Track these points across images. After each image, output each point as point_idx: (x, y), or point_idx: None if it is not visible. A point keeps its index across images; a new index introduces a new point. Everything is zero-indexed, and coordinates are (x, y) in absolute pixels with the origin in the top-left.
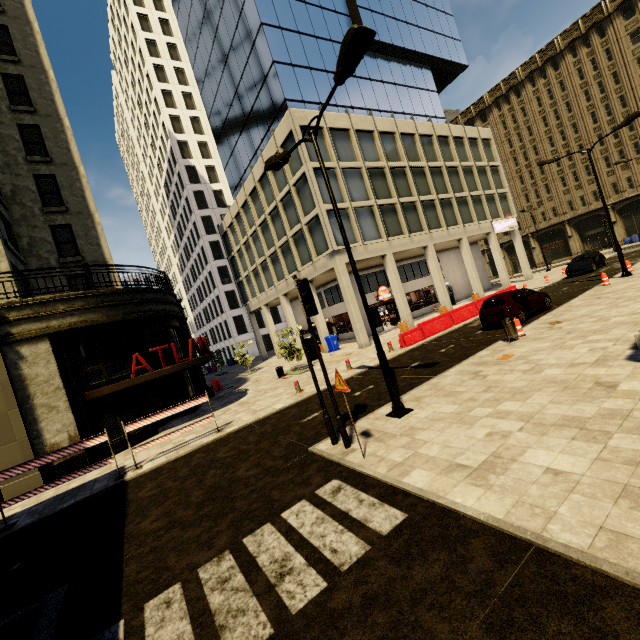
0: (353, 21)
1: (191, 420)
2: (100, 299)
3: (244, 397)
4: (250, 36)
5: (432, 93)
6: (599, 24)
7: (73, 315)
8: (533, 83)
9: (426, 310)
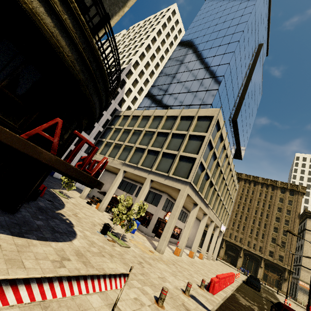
0: (235, 110)
1: (10, 233)
2: (85, 46)
3: (76, 239)
4: (213, 74)
5: (232, 156)
6: (273, 186)
7: (50, 15)
8: (245, 182)
9: (173, 240)
